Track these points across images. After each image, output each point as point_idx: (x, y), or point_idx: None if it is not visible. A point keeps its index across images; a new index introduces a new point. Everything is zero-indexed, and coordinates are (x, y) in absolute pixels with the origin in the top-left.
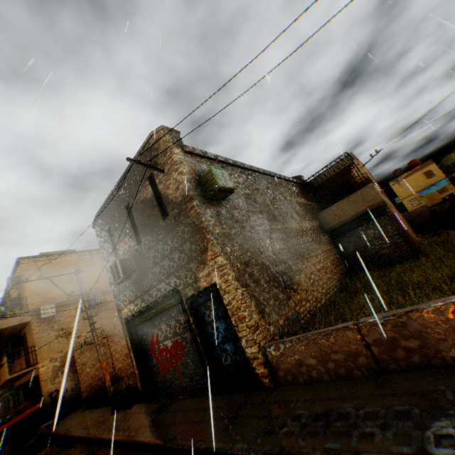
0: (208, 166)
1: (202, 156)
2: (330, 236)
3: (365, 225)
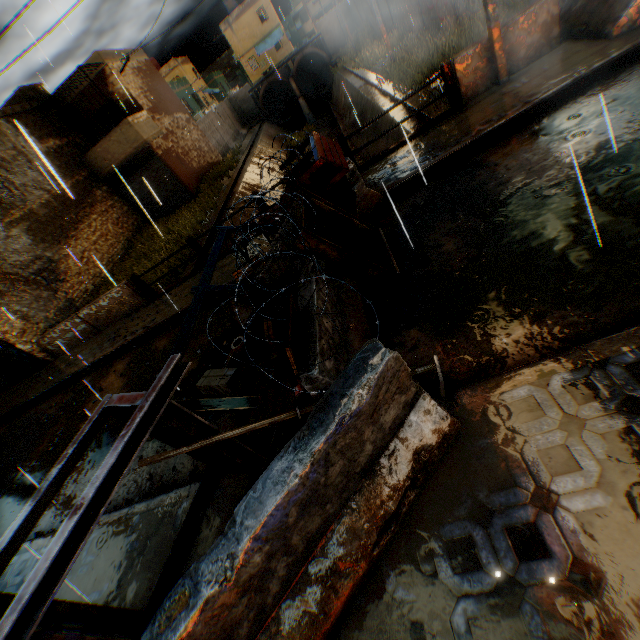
0: None
1: None
2: (111, 185)
3: (142, 169)
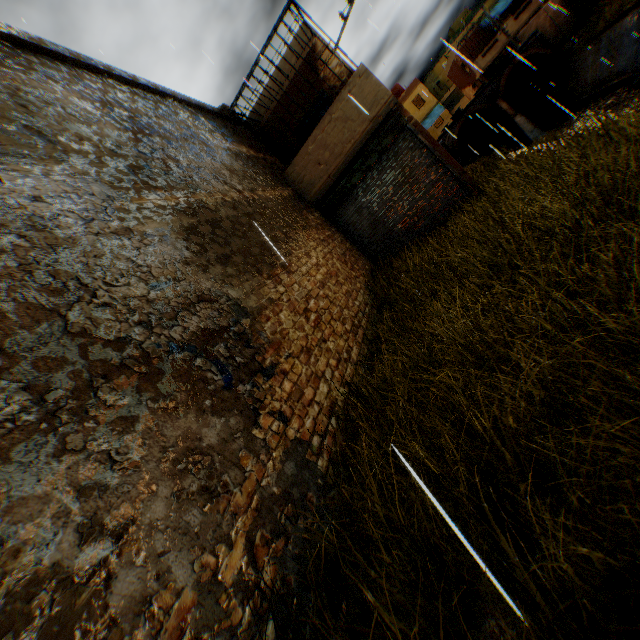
0: None
1: None
2: (322, 212)
3: (377, 164)
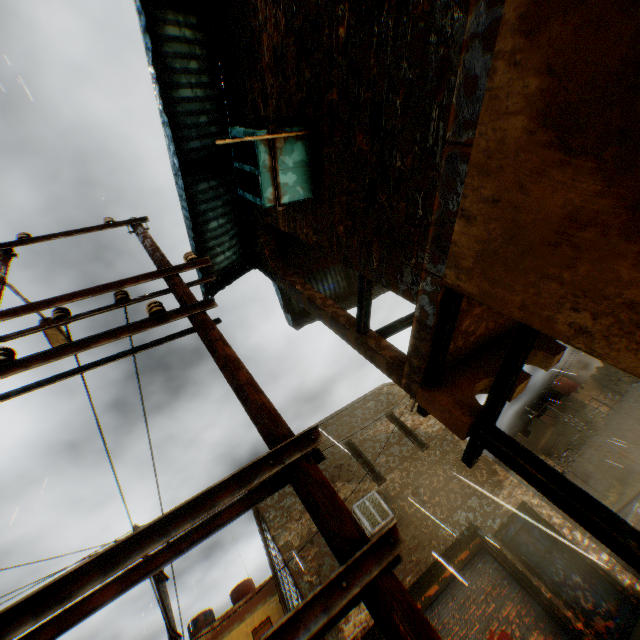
0: None
1: None
2: None
3: None
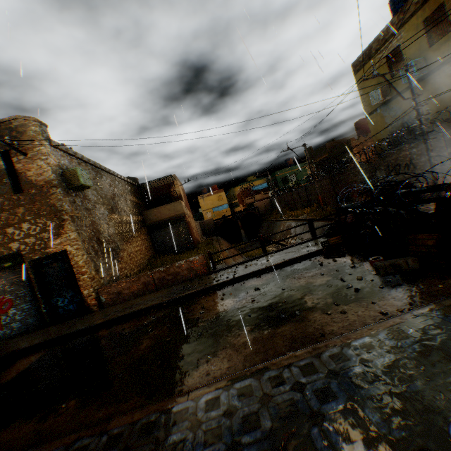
0: (69, 161)
1: (65, 151)
2: (148, 229)
3: (172, 226)
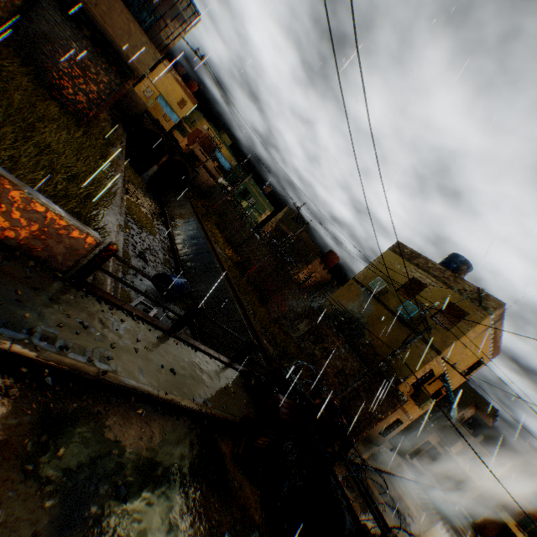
0: None
1: None
2: None
3: (99, 54)
